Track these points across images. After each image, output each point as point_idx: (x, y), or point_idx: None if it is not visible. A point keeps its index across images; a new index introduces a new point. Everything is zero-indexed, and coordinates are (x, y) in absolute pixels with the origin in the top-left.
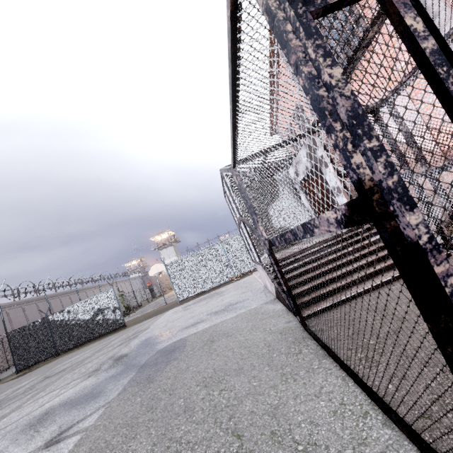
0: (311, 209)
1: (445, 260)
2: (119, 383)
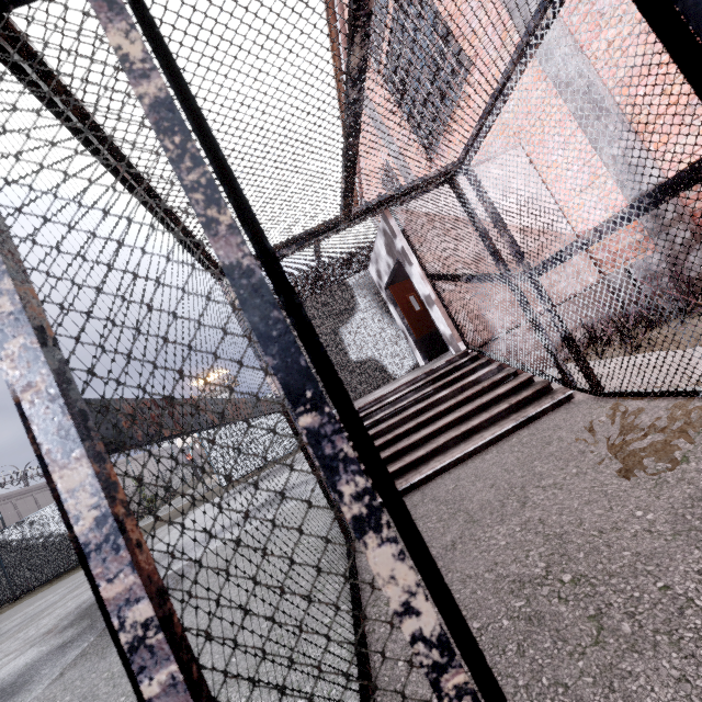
0: (405, 328)
1: (128, 566)
2: (60, 662)
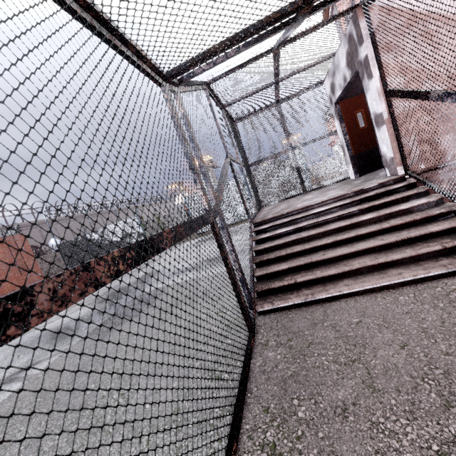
0: (344, 143)
1: None
2: (90, 327)
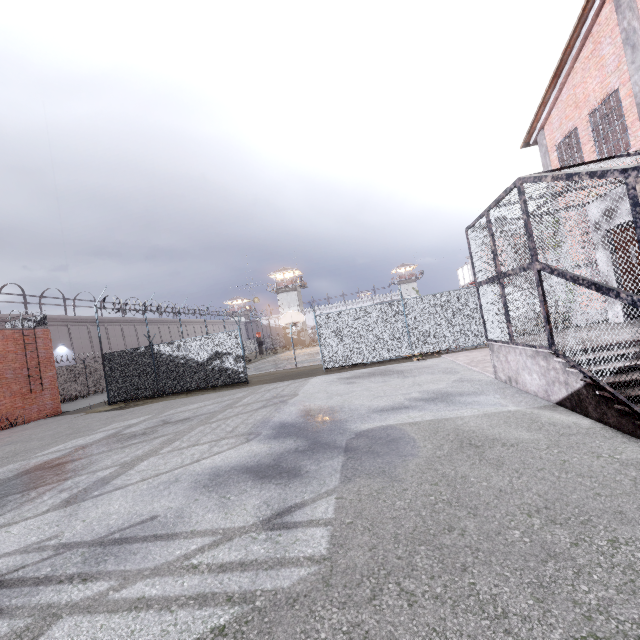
0: (613, 278)
1: None
2: (325, 466)
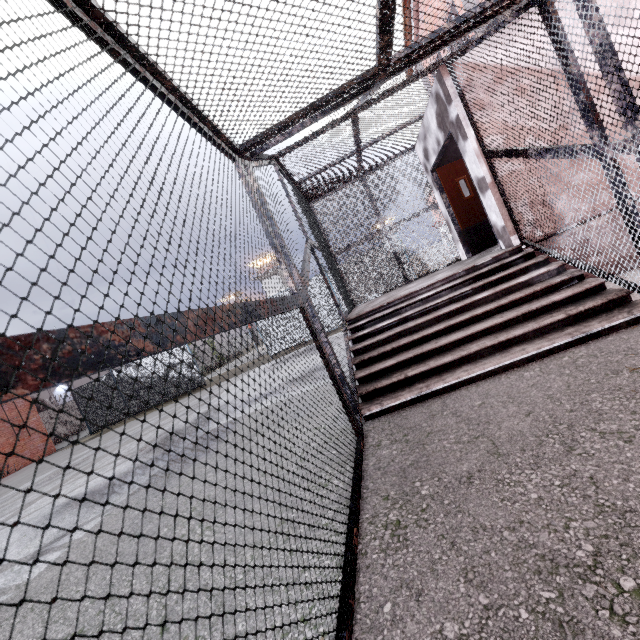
0: (449, 217)
1: None
2: (141, 479)
